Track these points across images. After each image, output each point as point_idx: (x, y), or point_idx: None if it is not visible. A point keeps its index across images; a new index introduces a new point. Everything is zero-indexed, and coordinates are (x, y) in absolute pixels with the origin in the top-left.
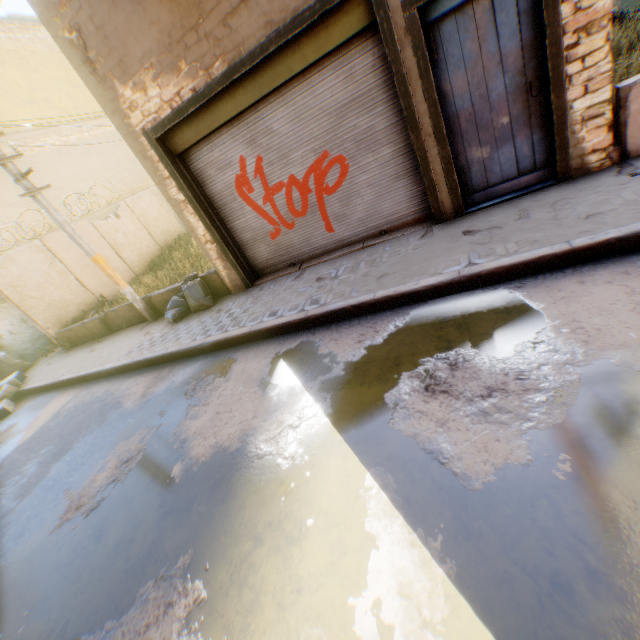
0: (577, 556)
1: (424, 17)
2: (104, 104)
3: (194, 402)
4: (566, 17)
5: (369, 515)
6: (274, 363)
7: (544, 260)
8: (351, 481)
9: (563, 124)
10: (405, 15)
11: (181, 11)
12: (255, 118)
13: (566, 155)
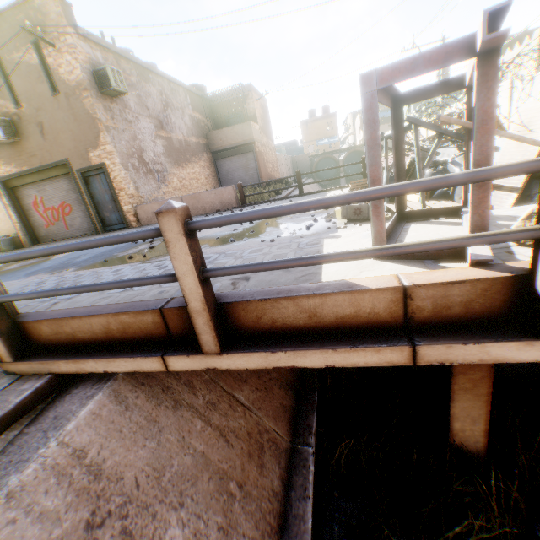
0: None
1: (85, 174)
2: None
3: None
4: (116, 186)
5: None
6: None
7: None
8: None
9: (123, 212)
10: (78, 173)
11: (17, 151)
12: (42, 184)
13: (127, 221)
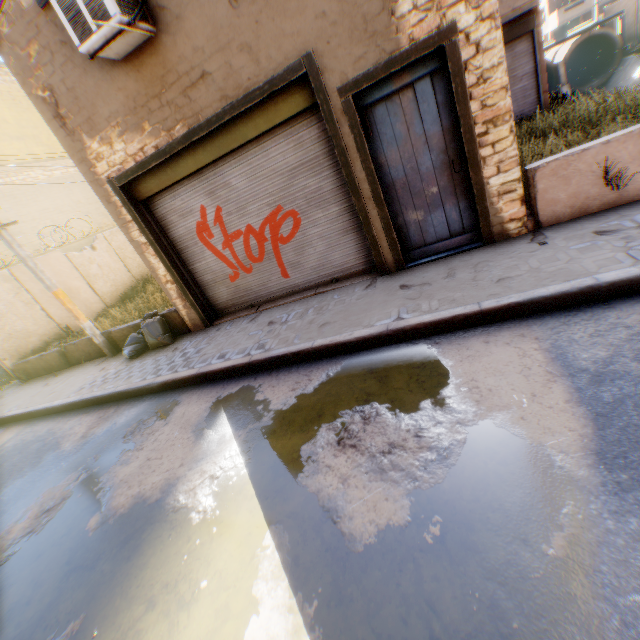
0: (427, 624)
1: (359, 101)
2: (72, 153)
3: (130, 446)
4: (476, 111)
5: (259, 576)
6: (213, 408)
7: (459, 319)
8: (251, 539)
9: (483, 196)
10: (342, 99)
11: (146, 81)
12: (215, 173)
13: (489, 222)
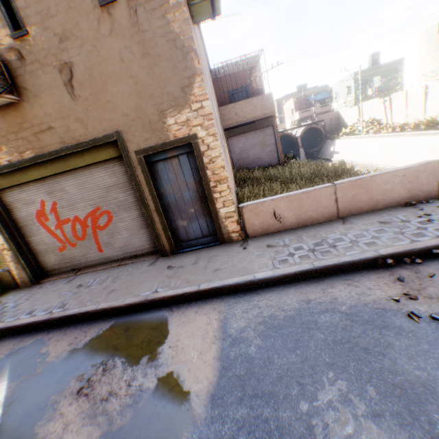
0: None
1: (148, 158)
2: None
3: None
4: (210, 175)
5: None
6: (4, 359)
7: (186, 295)
8: None
9: (217, 217)
10: (137, 156)
11: (9, 123)
12: (55, 181)
13: (222, 231)
